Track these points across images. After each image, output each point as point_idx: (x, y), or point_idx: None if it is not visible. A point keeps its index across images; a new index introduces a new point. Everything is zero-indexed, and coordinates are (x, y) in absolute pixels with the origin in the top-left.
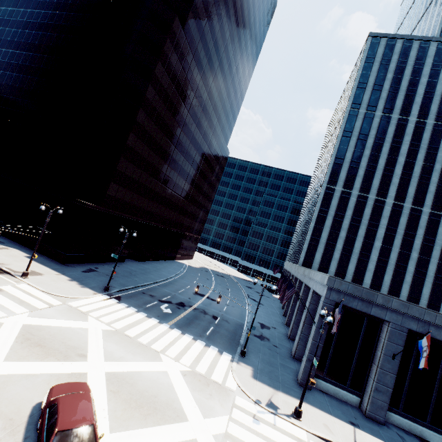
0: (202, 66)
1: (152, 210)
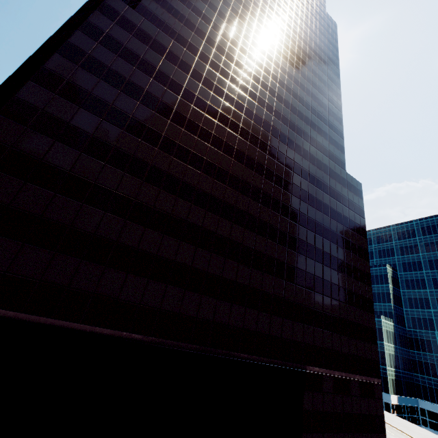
0: (205, 55)
1: (124, 297)
